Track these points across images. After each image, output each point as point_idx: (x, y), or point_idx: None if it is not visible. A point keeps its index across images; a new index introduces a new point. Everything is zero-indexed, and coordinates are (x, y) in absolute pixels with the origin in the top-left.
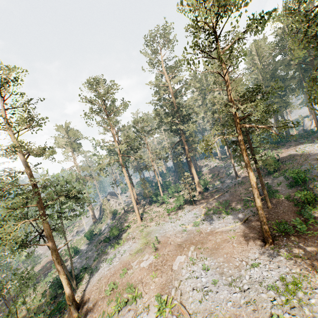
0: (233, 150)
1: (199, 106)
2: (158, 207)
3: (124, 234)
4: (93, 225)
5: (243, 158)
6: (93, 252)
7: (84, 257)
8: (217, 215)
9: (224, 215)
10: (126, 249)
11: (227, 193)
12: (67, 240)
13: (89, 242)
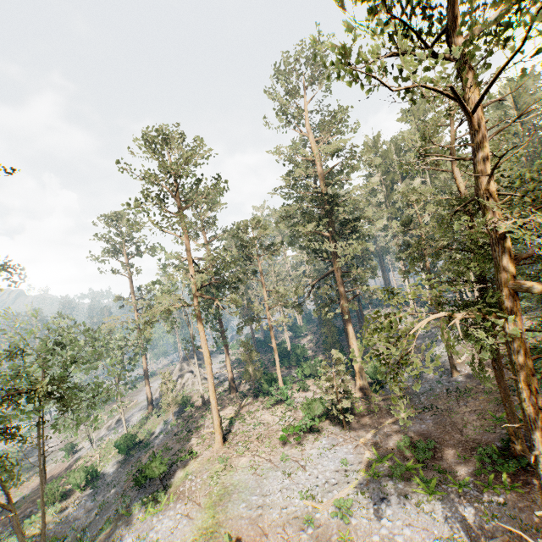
0: (464, 330)
1: (380, 205)
2: (269, 411)
3: (180, 474)
4: (145, 416)
5: (521, 397)
6: (117, 491)
7: (100, 497)
8: (400, 487)
9: (420, 492)
10: (163, 535)
11: (428, 412)
12: (97, 434)
13: (123, 459)
